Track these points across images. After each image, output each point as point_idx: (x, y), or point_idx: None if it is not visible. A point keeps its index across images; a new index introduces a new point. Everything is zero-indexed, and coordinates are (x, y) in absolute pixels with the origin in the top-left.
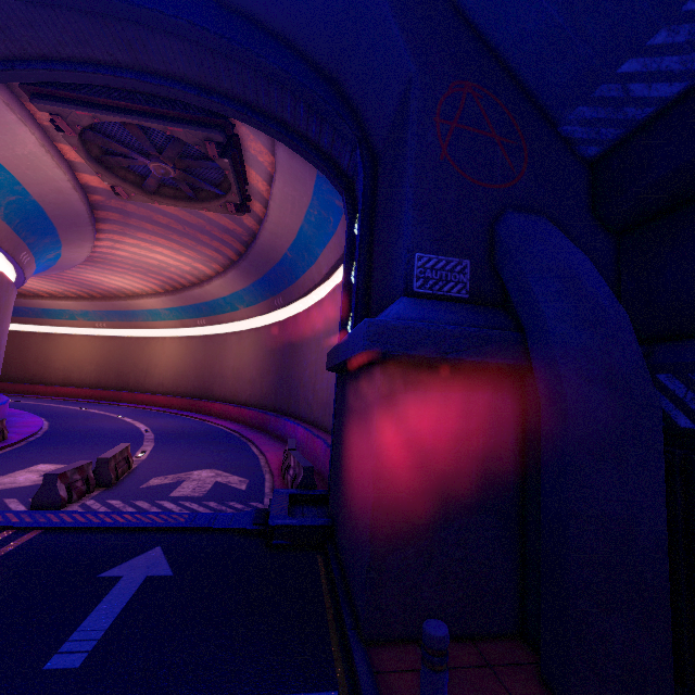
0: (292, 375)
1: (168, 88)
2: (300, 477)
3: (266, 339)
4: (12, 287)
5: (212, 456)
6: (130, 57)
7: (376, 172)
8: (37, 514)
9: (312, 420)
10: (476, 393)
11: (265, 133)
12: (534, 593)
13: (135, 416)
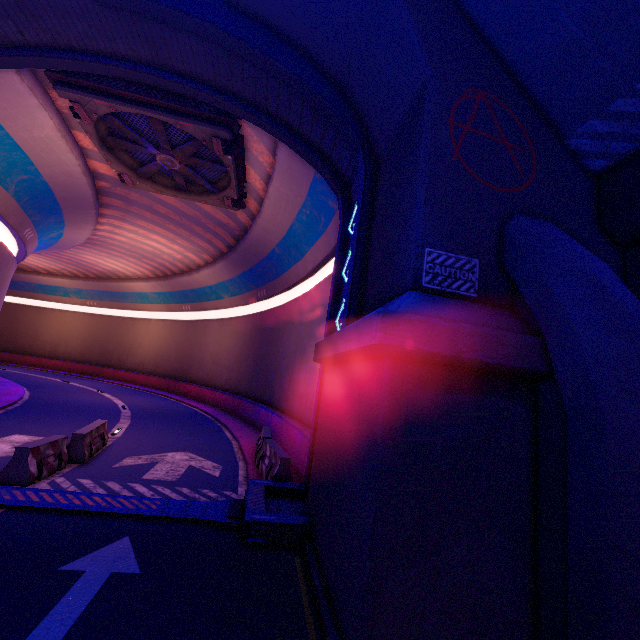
0: (270, 363)
1: (184, 85)
2: (276, 468)
3: (247, 328)
4: (13, 260)
5: (186, 438)
6: (152, 54)
7: (377, 173)
8: (3, 489)
9: (286, 409)
10: (487, 397)
11: (270, 133)
12: (551, 632)
13: (114, 392)
